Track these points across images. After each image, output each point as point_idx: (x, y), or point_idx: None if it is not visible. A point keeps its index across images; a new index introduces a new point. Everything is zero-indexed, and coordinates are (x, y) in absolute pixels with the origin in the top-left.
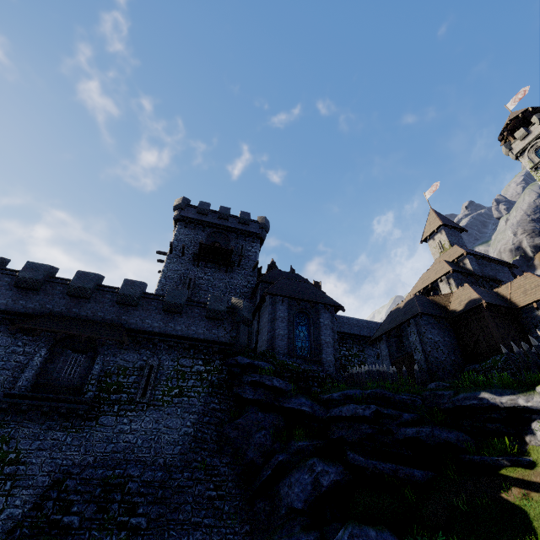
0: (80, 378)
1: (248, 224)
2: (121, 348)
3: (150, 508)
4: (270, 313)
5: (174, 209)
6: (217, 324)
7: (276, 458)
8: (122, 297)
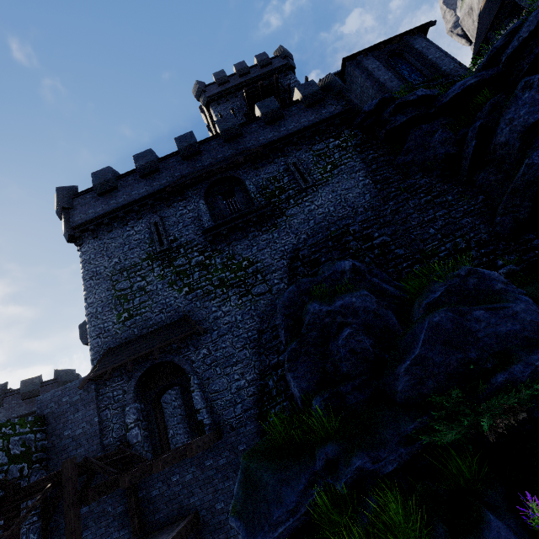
0: (245, 205)
1: (270, 62)
2: (257, 167)
3: (382, 230)
4: (361, 74)
5: (197, 99)
6: (321, 106)
7: (472, 129)
8: (226, 133)
